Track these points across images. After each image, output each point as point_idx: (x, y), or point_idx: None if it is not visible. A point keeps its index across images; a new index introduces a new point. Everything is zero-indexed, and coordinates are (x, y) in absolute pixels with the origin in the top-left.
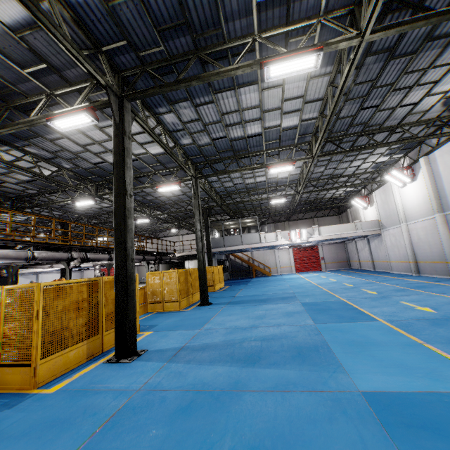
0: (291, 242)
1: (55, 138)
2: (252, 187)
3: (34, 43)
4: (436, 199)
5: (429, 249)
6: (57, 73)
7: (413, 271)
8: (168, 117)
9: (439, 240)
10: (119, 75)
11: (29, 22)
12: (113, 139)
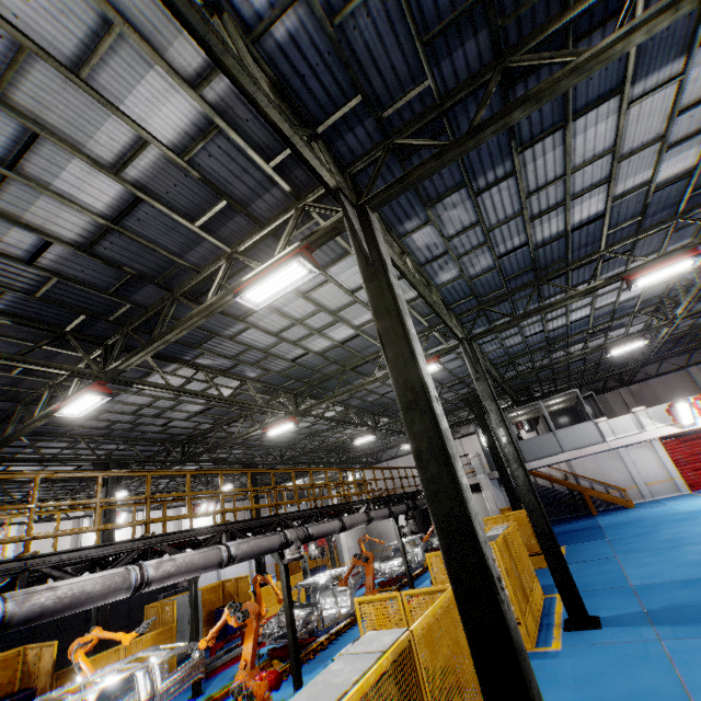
0: (681, 427)
1: (236, 333)
2: (557, 335)
3: (208, 167)
4: None
5: None
6: (242, 211)
7: None
8: (419, 236)
9: None
10: (343, 175)
11: (201, 125)
12: (365, 287)
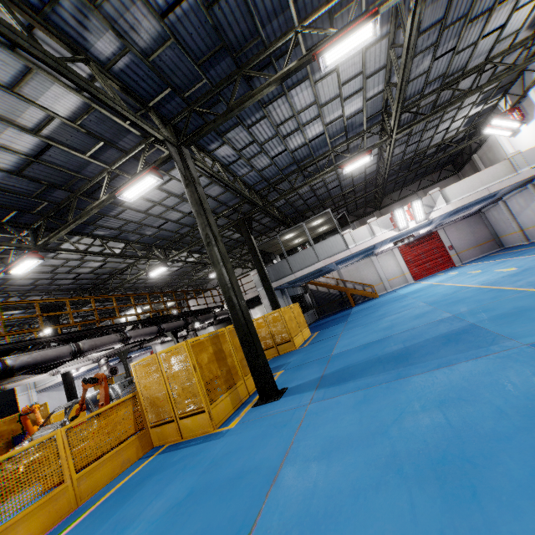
0: (399, 230)
1: None
2: (304, 157)
3: None
4: None
5: None
6: None
7: None
8: None
9: None
10: None
11: None
12: None
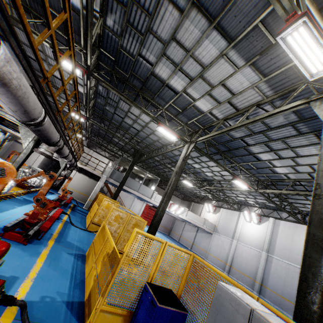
0: (169, 210)
1: None
2: None
3: None
4: (269, 244)
5: (246, 265)
6: None
7: (226, 270)
8: (267, 108)
9: (256, 265)
10: None
11: None
12: None
